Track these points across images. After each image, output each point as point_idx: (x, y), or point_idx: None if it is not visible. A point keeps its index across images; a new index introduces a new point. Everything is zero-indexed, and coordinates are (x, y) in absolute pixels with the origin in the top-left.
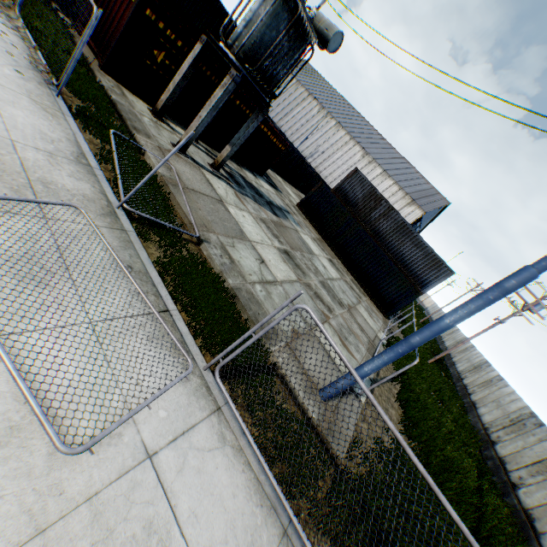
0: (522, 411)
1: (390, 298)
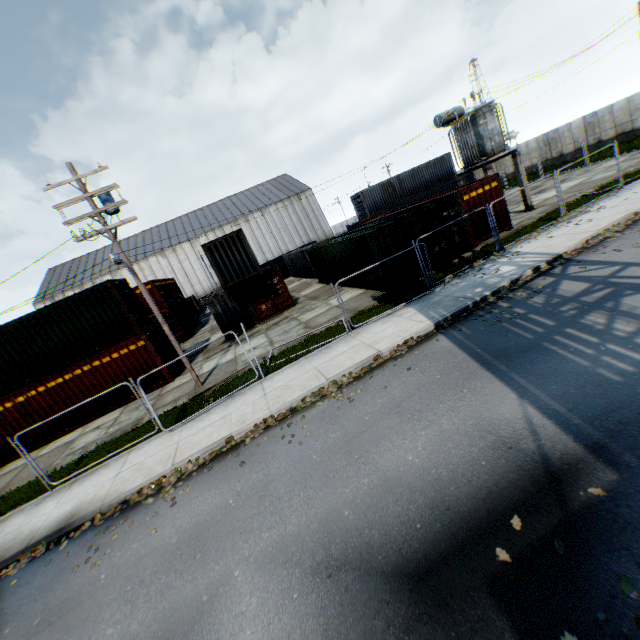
0: (539, 140)
1: None
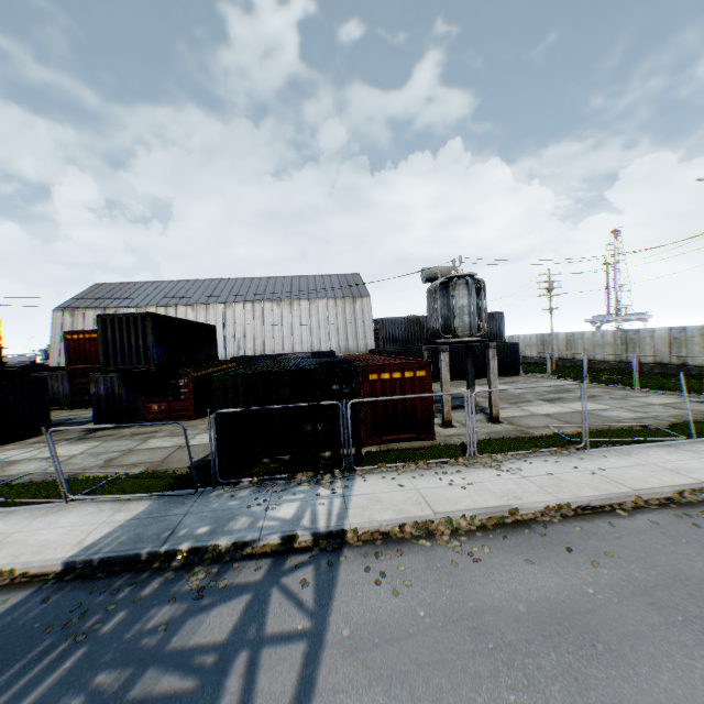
0: (617, 335)
1: (508, 363)
